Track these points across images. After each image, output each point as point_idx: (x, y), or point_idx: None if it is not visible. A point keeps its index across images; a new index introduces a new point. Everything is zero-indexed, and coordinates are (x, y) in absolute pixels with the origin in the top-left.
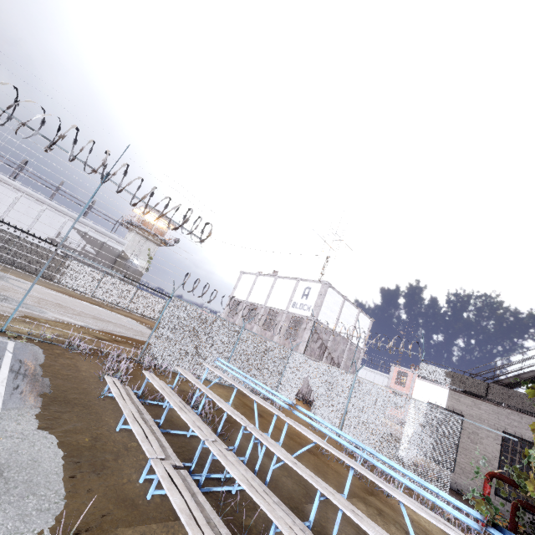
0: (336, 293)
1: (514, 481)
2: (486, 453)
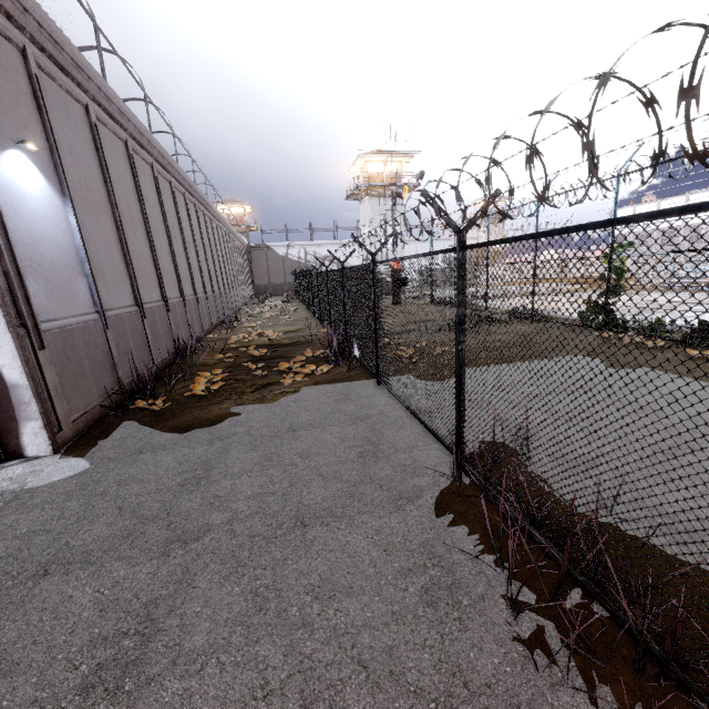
0: None
1: None
2: None
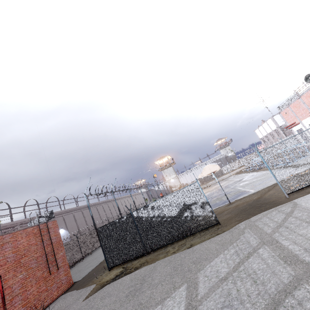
0: (278, 114)
1: None
2: None
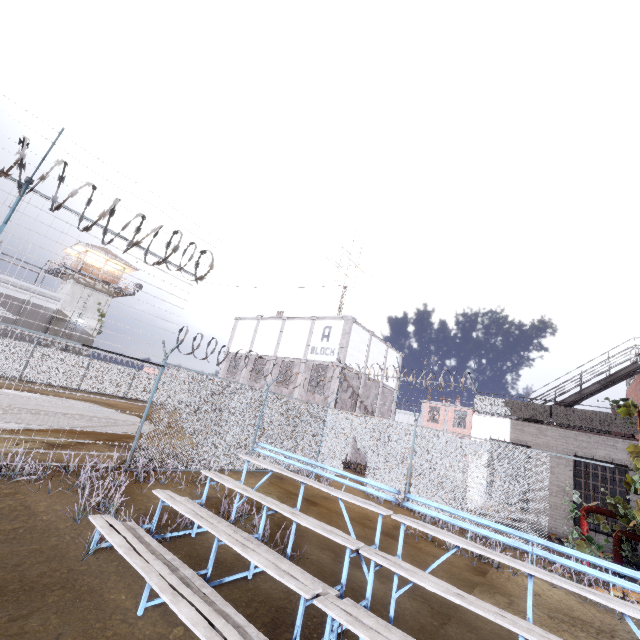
0: (362, 329)
1: (612, 512)
2: (559, 483)
